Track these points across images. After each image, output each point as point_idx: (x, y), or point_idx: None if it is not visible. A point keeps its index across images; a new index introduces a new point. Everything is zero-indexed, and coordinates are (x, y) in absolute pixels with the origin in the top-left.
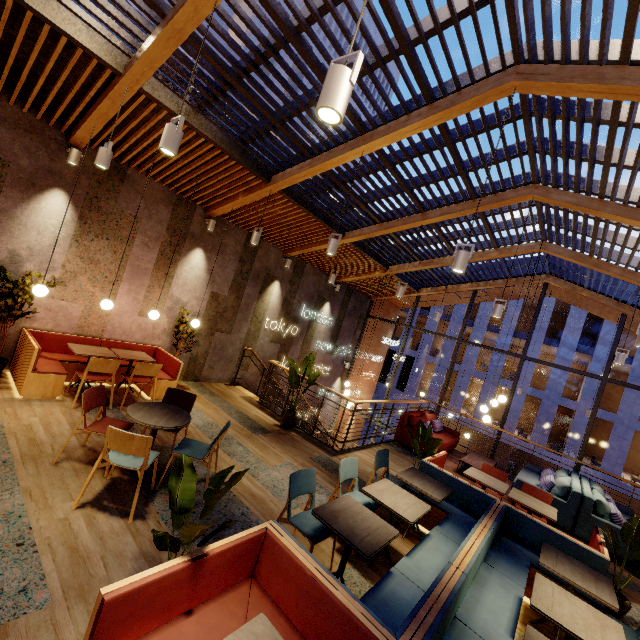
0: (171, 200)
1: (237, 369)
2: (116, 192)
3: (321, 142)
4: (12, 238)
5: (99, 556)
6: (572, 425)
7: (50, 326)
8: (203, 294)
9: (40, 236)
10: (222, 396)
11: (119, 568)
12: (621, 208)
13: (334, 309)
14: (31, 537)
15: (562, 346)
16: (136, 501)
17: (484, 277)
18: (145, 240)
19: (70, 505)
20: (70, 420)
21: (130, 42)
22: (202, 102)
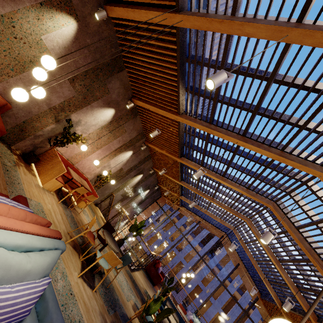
0: (140, 131)
1: (103, 200)
2: (128, 120)
3: (209, 167)
4: (85, 116)
5: (91, 309)
6: (189, 283)
7: (63, 151)
8: (118, 167)
9: (93, 120)
10: (95, 213)
11: (97, 318)
12: (267, 246)
13: (149, 193)
14: (72, 290)
15: (203, 249)
16: (100, 284)
17: (206, 219)
18: (120, 139)
19: (76, 274)
20: (60, 212)
21: (192, 114)
22: (190, 135)
